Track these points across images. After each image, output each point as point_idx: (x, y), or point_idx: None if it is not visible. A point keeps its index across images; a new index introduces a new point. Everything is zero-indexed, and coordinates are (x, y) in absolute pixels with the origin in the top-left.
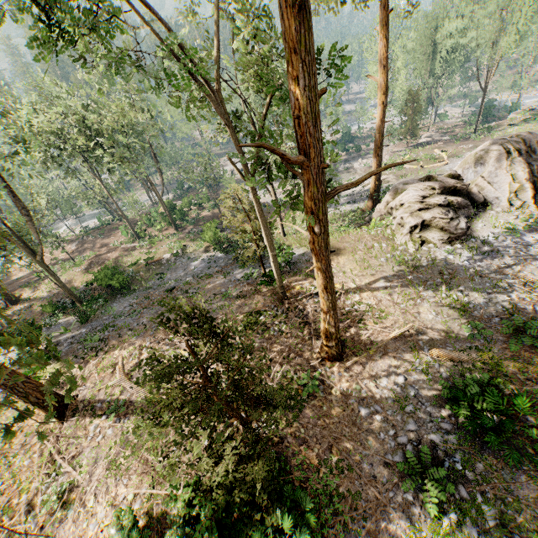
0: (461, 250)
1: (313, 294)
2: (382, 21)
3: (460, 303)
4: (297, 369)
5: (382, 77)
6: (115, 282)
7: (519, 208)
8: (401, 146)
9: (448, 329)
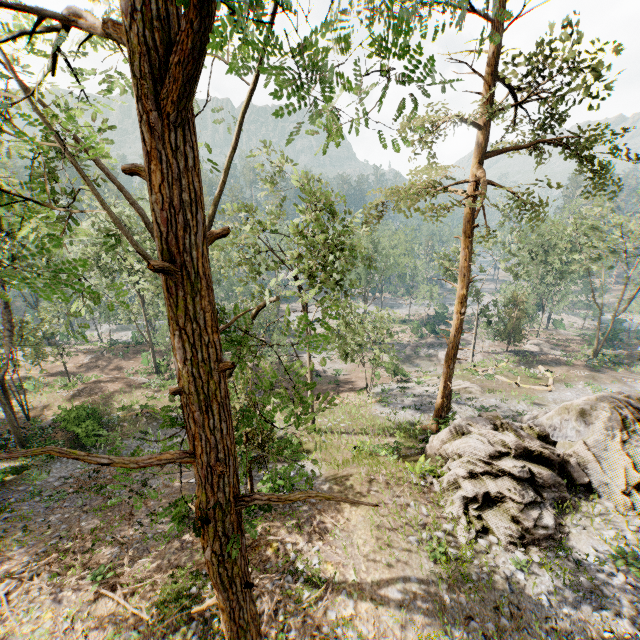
0: (540, 569)
1: (286, 571)
2: (465, 232)
3: None
4: None
5: (460, 285)
6: (82, 429)
7: None
8: (500, 346)
9: None
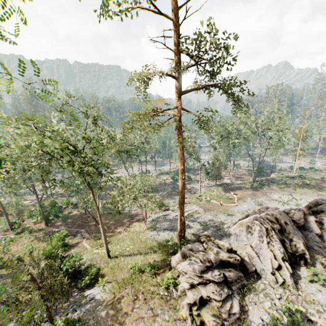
0: None
1: None
2: (178, 135)
3: None
4: None
5: (180, 163)
6: None
7: (282, 284)
8: (213, 181)
9: None
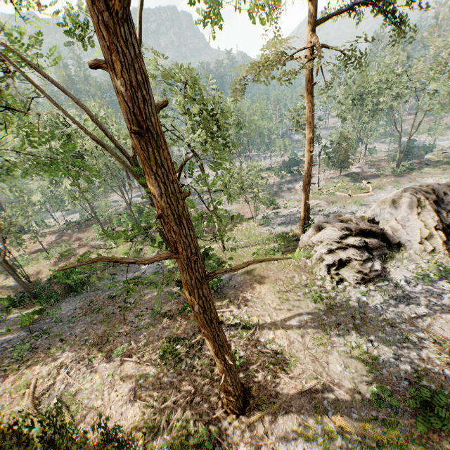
0: (375, 293)
1: (230, 325)
2: (307, 90)
3: (369, 355)
4: (197, 419)
5: (308, 131)
6: (71, 280)
7: (431, 252)
8: (336, 173)
9: (355, 388)
